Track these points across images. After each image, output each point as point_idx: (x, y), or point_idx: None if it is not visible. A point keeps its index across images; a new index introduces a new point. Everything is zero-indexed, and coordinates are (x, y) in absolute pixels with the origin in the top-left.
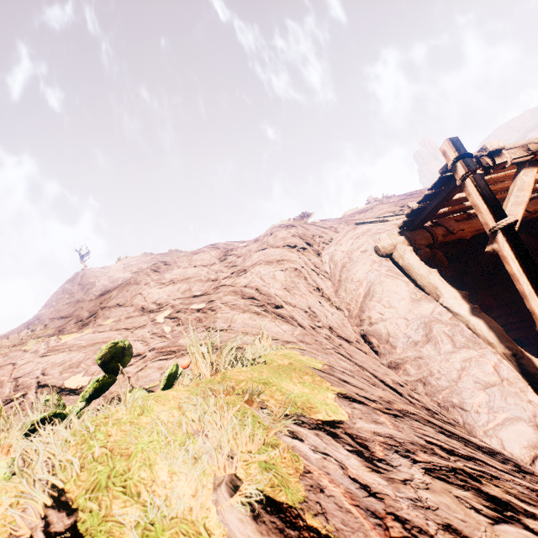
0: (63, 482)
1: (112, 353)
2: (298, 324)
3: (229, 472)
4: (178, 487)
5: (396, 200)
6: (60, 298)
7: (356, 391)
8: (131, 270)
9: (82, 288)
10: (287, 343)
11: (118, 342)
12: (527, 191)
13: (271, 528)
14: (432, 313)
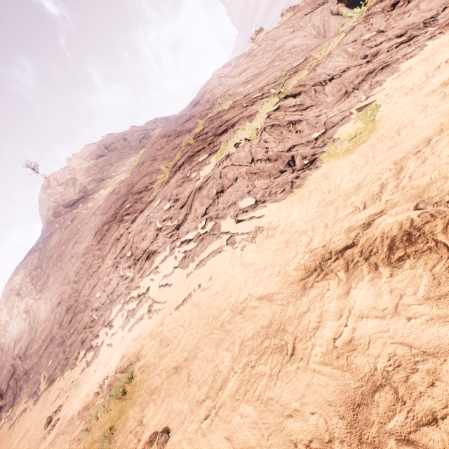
0: None
1: None
2: None
3: None
4: None
5: (303, 5)
6: (54, 199)
7: None
8: (92, 158)
9: (66, 186)
10: None
11: None
12: None
13: None
14: None
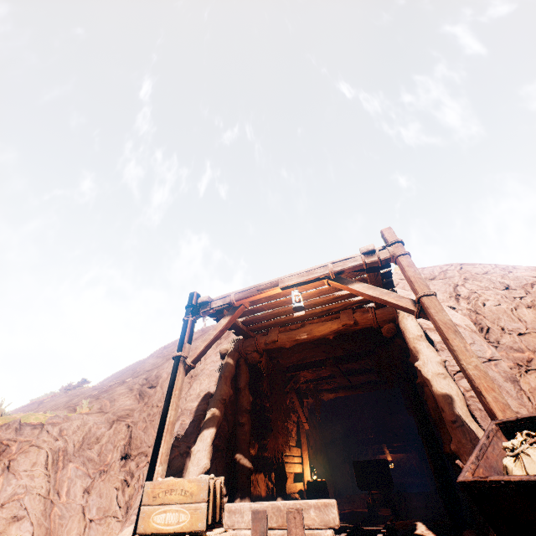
0: None
1: None
2: (145, 402)
3: None
4: None
5: None
6: None
7: (5, 432)
8: None
9: None
10: (100, 412)
11: None
12: (217, 330)
13: None
14: (192, 409)
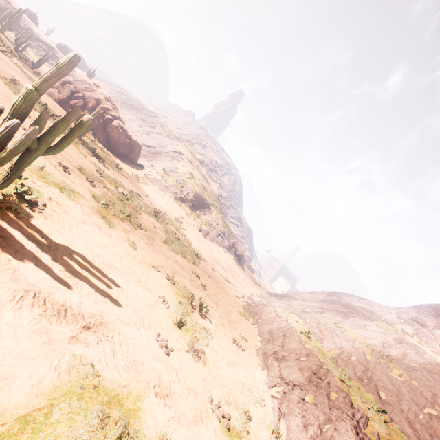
0: (370, 415)
1: (383, 410)
2: None
3: (379, 430)
4: (375, 425)
5: None
6: (427, 310)
7: None
8: None
9: None
10: None
11: (385, 410)
12: None
13: (377, 435)
14: None
